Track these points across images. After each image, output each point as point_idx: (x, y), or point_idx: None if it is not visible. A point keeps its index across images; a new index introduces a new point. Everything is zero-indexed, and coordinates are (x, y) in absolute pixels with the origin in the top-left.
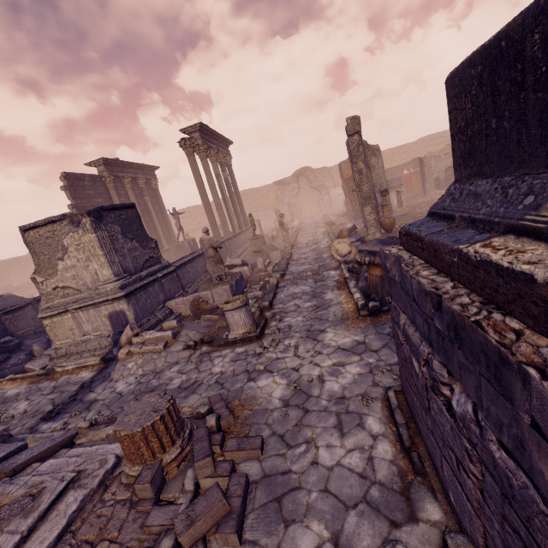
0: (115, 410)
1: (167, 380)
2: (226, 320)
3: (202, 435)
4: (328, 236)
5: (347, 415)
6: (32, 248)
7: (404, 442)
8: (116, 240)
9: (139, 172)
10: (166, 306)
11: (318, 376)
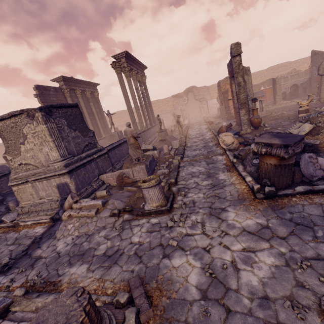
0: (51, 272)
1: (95, 245)
2: (142, 192)
3: None
4: (210, 131)
5: None
6: (2, 135)
7: None
8: (62, 130)
9: (86, 87)
10: (99, 179)
11: (231, 262)
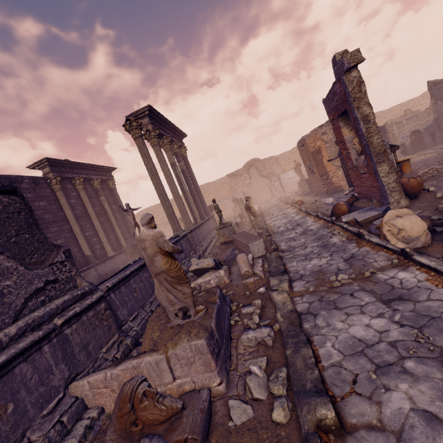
0: None
1: None
2: None
3: None
4: (309, 215)
5: None
6: None
7: None
8: None
9: (93, 173)
10: (69, 396)
11: None
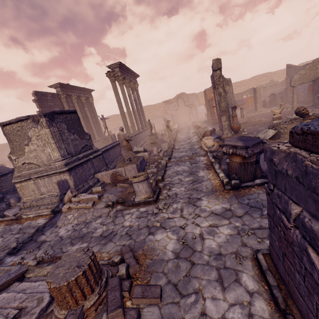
0: (56, 250)
1: (93, 229)
2: (133, 188)
3: (115, 284)
4: (196, 135)
5: (225, 270)
6: (9, 137)
7: (280, 304)
8: (63, 133)
9: (81, 92)
10: (95, 177)
11: (199, 234)
